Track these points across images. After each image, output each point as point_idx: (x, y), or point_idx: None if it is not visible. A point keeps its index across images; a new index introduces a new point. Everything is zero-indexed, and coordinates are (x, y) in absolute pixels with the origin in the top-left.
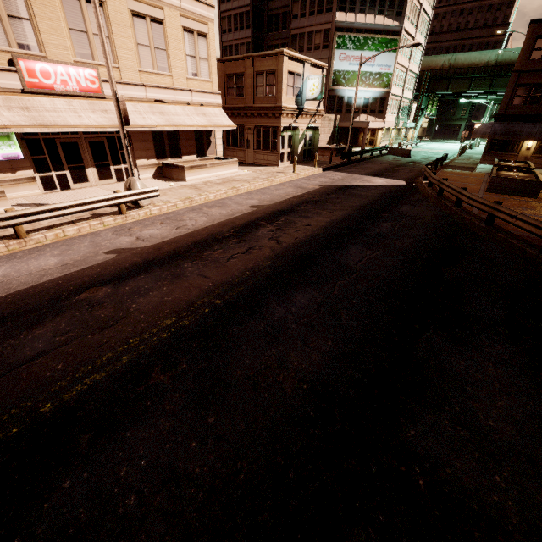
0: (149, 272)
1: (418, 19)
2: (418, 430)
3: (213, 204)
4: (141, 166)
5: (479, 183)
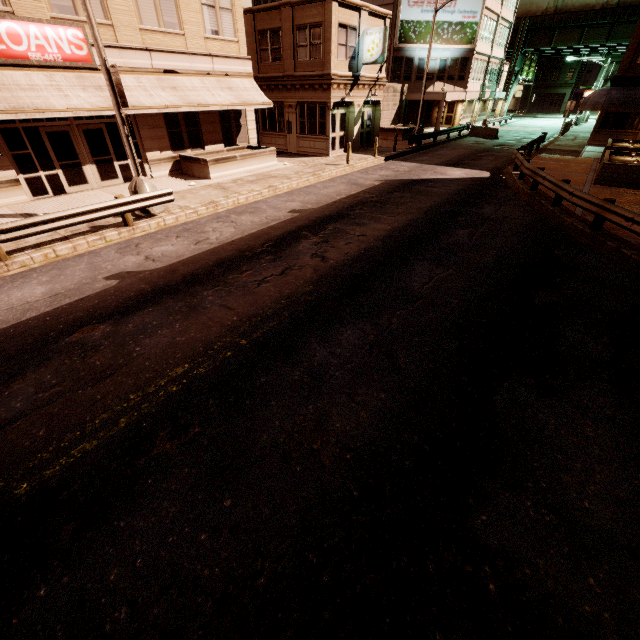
0: (159, 303)
1: None
2: (491, 515)
3: (244, 209)
4: (154, 161)
5: (586, 172)
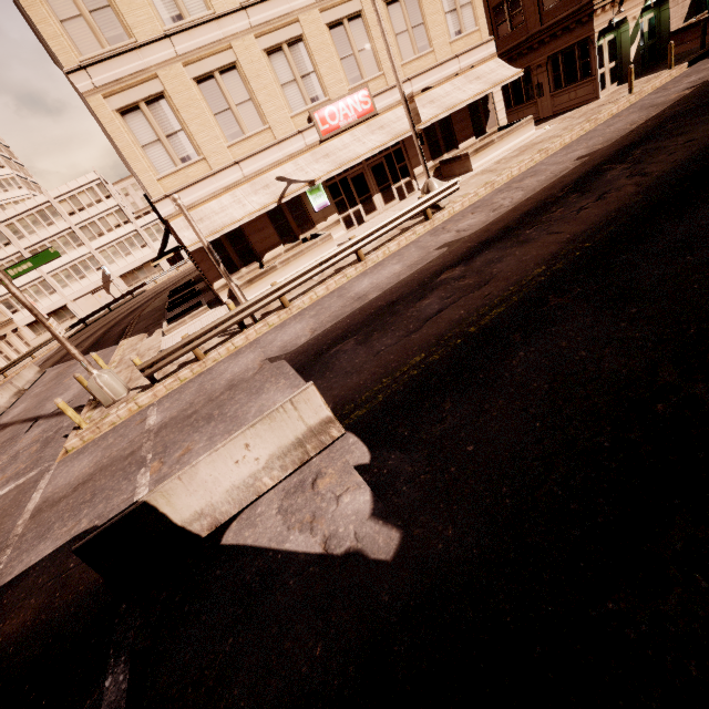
0: (490, 248)
1: None
2: None
3: (522, 177)
4: (419, 175)
5: None
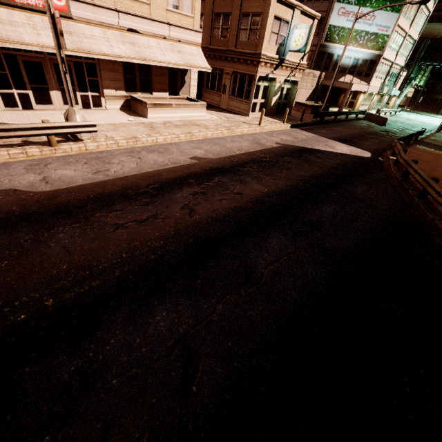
0: (11, 231)
1: None
2: None
3: (156, 148)
4: (109, 96)
5: None
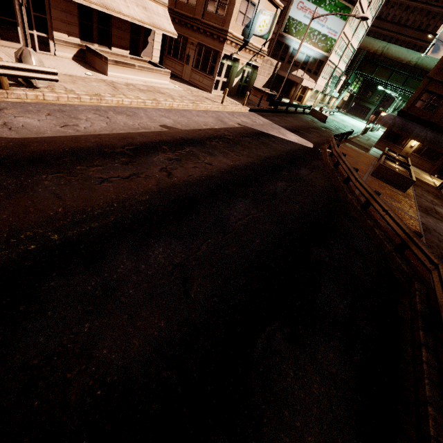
0: None
1: None
2: None
3: (124, 110)
4: (60, 41)
5: (368, 165)
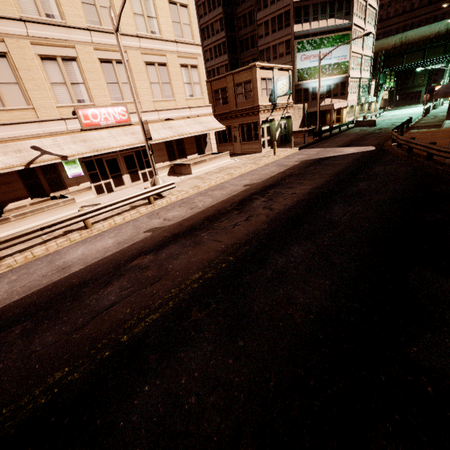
0: (177, 242)
1: (365, 13)
2: (420, 347)
3: (215, 188)
4: (159, 168)
5: (448, 137)
